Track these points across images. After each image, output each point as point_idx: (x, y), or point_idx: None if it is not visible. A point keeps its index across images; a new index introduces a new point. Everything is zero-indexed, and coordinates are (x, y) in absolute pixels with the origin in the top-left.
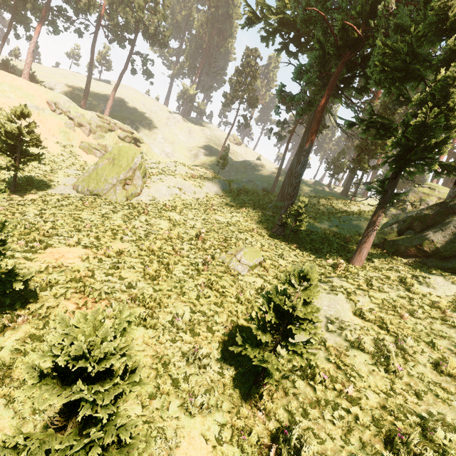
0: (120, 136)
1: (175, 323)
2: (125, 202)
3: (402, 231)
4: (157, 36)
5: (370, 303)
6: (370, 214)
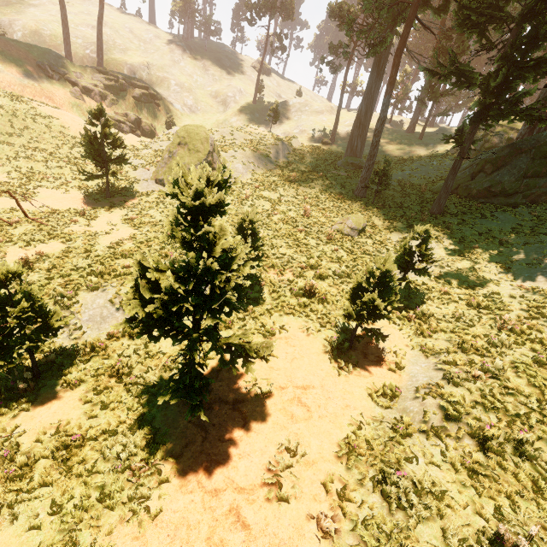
0: (136, 96)
1: (338, 274)
2: None
3: (475, 175)
4: None
5: (452, 242)
6: (442, 156)
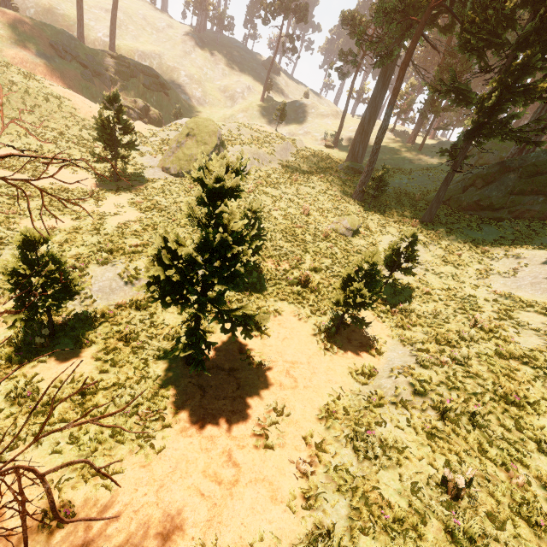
0: (145, 84)
1: (331, 268)
2: None
3: (466, 188)
4: None
5: (438, 249)
6: (439, 168)
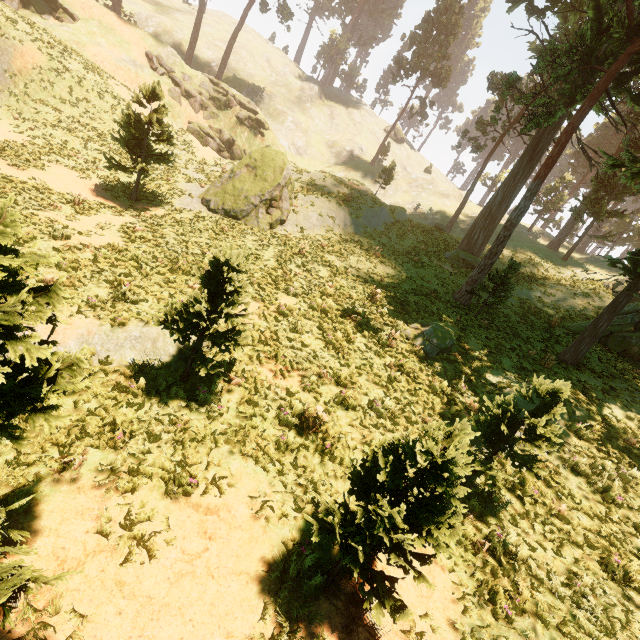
0: (240, 117)
1: (376, 409)
2: (267, 231)
3: None
4: None
5: (588, 419)
6: (591, 288)
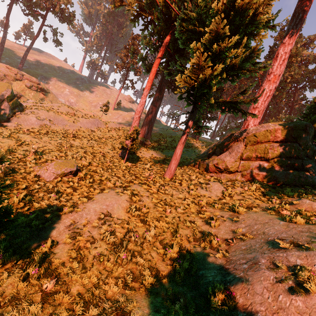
0: (27, 85)
1: None
2: None
3: (210, 156)
4: (65, 16)
5: (149, 203)
6: (203, 148)
